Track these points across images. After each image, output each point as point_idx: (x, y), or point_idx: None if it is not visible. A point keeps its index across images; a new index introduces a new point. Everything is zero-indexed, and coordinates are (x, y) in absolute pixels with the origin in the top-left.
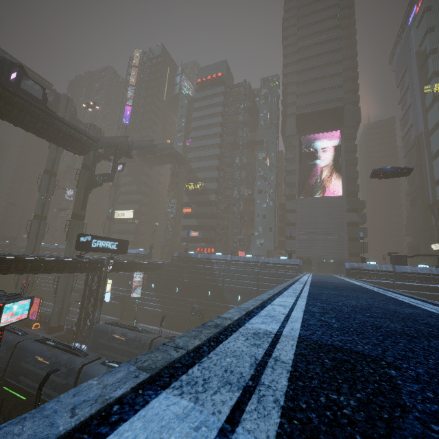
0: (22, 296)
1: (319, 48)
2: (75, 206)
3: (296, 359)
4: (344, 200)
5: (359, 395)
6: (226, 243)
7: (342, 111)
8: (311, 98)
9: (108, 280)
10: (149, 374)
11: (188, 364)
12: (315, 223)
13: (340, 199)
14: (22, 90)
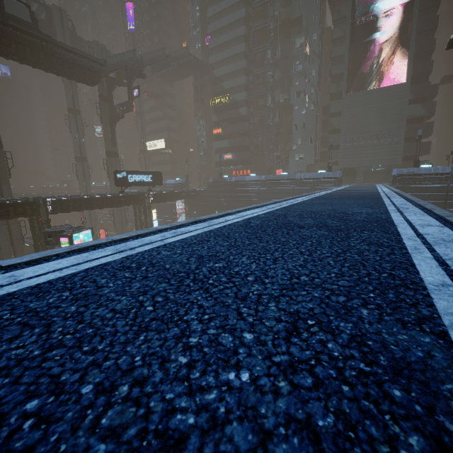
0: (83, 228)
1: None
2: (106, 143)
3: (176, 241)
4: (407, 88)
5: (179, 251)
6: (262, 162)
7: None
8: None
9: (153, 210)
10: (79, 248)
11: (110, 245)
12: (364, 126)
13: (402, 88)
14: (8, 15)
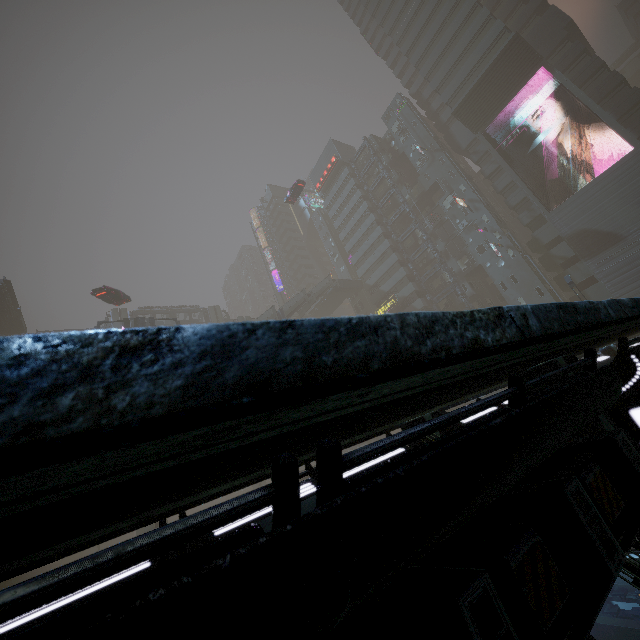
0: None
1: (422, 13)
2: None
3: None
4: None
5: None
6: None
7: (520, 42)
8: (458, 74)
9: None
10: None
11: None
12: (615, 231)
13: (635, 158)
14: None
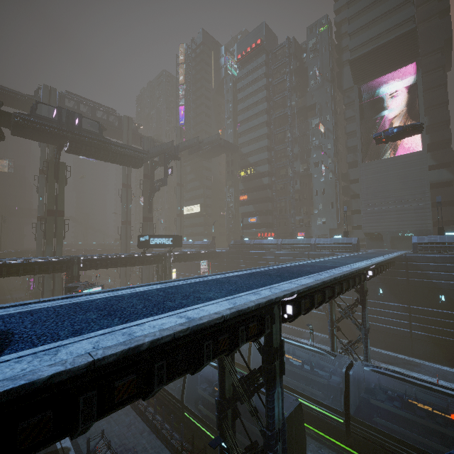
0: (95, 285)
1: None
2: (144, 210)
3: None
4: (425, 156)
5: None
6: (286, 225)
7: (414, 35)
8: (368, 32)
9: (173, 270)
10: None
11: None
12: (384, 192)
13: (419, 156)
14: (84, 130)
